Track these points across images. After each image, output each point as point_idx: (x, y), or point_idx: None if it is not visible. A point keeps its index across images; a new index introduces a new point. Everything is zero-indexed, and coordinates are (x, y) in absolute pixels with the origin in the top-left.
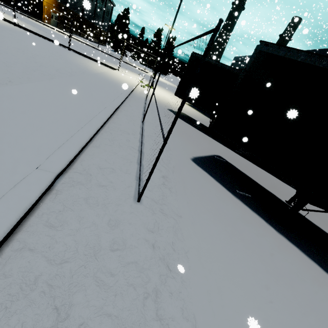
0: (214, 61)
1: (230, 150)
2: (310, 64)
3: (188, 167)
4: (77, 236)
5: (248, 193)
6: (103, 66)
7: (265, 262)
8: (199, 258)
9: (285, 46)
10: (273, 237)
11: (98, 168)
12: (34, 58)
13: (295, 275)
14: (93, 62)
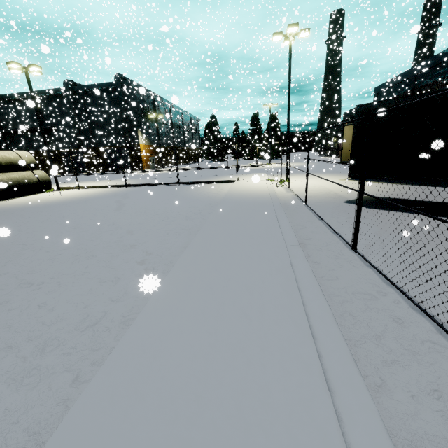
0: (409, 98)
1: None
2: None
3: None
4: None
5: None
6: (219, 184)
7: None
8: None
9: None
10: None
11: None
12: (158, 214)
13: None
14: (207, 186)
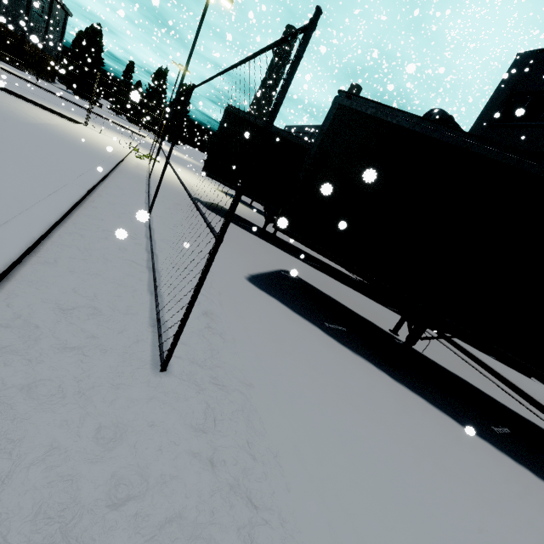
0: (264, 123)
1: (300, 261)
2: (408, 129)
3: (244, 293)
4: (2, 497)
5: (342, 325)
6: (52, 114)
7: (394, 435)
8: (299, 461)
9: (374, 101)
10: (391, 388)
11: (55, 309)
12: None
13: (435, 444)
14: (26, 105)
